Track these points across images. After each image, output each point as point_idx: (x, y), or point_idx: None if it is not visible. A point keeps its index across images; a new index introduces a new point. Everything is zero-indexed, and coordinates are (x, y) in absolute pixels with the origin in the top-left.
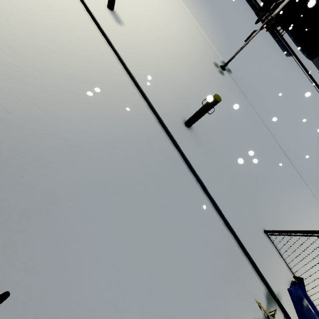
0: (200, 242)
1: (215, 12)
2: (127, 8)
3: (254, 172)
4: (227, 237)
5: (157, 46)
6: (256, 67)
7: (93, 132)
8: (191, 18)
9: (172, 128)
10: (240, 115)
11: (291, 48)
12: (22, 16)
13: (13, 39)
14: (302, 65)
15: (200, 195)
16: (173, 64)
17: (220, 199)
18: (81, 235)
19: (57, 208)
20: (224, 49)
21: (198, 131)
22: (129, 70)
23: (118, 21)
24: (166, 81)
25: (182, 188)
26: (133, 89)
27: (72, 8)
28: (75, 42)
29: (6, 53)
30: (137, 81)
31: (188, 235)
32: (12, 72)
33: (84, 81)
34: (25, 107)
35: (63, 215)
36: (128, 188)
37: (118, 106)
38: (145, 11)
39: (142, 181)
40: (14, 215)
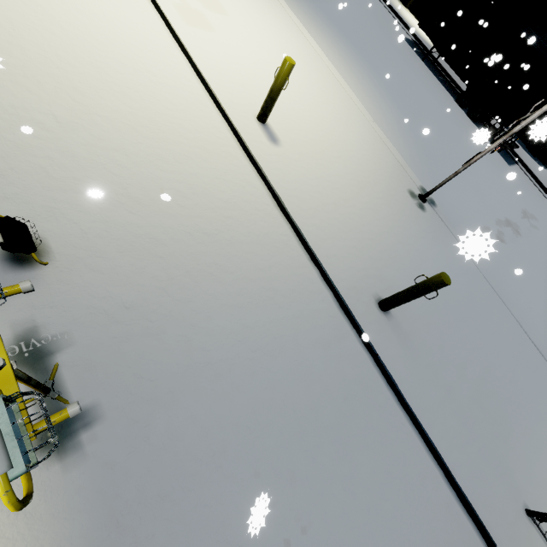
0: (423, 541)
1: (399, 104)
2: (283, 117)
3: (493, 388)
4: (464, 526)
5: (328, 173)
6: (467, 189)
7: (245, 332)
8: (369, 121)
9: (361, 316)
10: (458, 280)
11: (515, 152)
12: (146, 145)
13: (134, 184)
14: (535, 178)
15: (413, 440)
16: (352, 200)
17: (448, 448)
18: (235, 537)
19: (198, 484)
20: (418, 163)
21: (400, 318)
22: (293, 218)
23: (273, 139)
24: (345, 232)
25: (383, 427)
26: (298, 249)
27: (209, 124)
28: (215, 178)
29: (125, 207)
30: (305, 236)
31: (401, 525)
32: (133, 237)
33: (229, 242)
34: (150, 296)
35: (206, 497)
36: (302, 435)
37: (278, 281)
38: (307, 119)
39: (322, 418)
40: (135, 503)
